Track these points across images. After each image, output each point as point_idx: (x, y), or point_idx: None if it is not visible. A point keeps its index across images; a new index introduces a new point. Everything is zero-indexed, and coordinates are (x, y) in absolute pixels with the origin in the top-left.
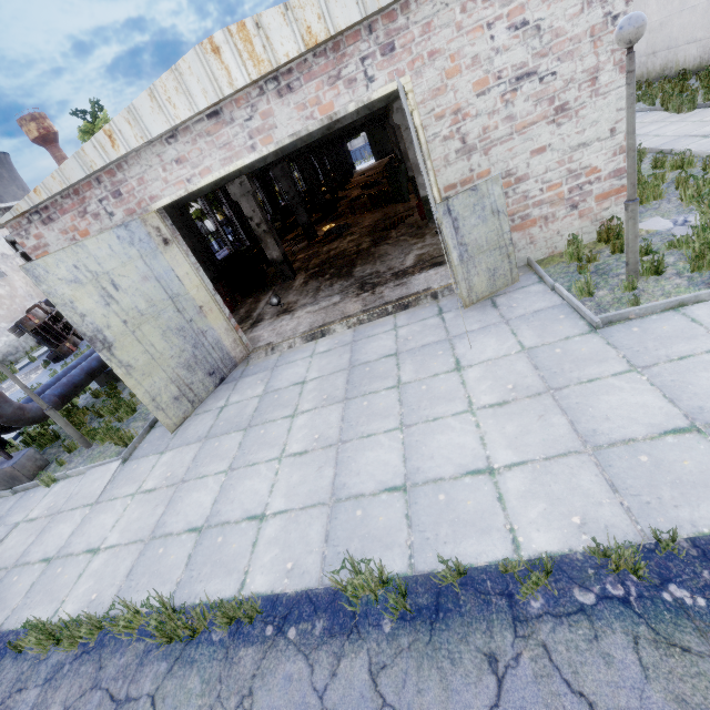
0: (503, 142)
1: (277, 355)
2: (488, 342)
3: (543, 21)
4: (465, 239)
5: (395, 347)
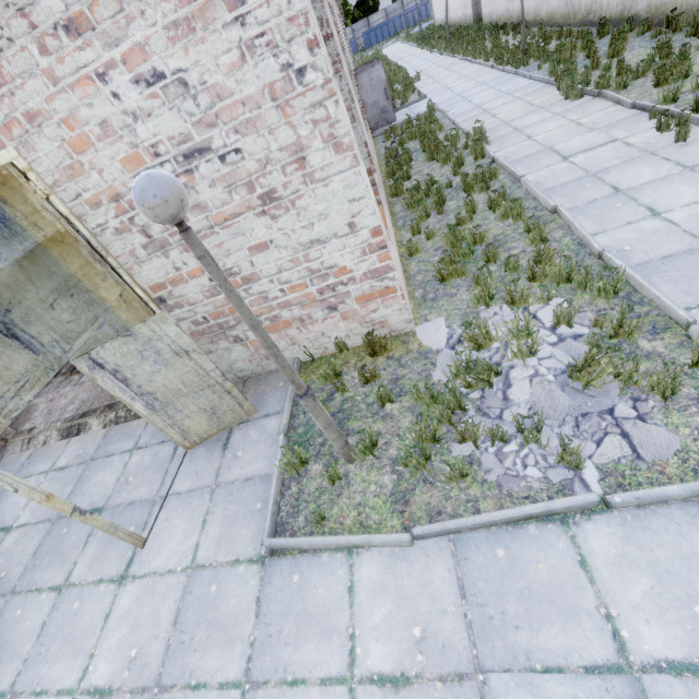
0: (204, 236)
1: (28, 454)
2: (176, 529)
3: (186, 73)
4: (146, 387)
5: (109, 494)
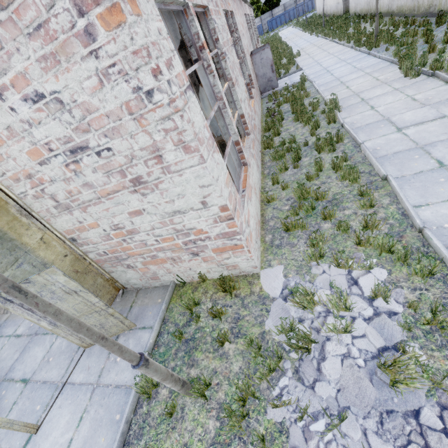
0: (95, 203)
1: (6, 318)
2: (63, 419)
3: (60, 93)
4: None
5: (35, 369)
